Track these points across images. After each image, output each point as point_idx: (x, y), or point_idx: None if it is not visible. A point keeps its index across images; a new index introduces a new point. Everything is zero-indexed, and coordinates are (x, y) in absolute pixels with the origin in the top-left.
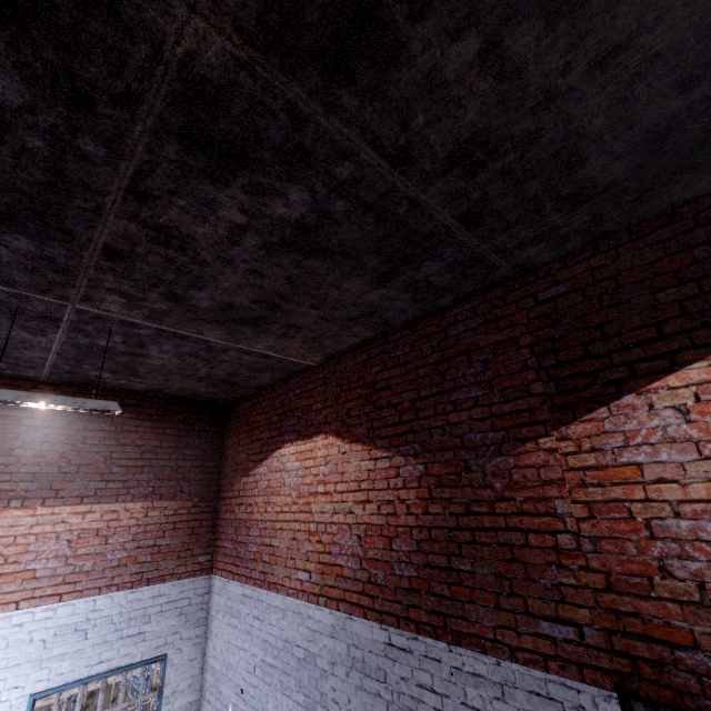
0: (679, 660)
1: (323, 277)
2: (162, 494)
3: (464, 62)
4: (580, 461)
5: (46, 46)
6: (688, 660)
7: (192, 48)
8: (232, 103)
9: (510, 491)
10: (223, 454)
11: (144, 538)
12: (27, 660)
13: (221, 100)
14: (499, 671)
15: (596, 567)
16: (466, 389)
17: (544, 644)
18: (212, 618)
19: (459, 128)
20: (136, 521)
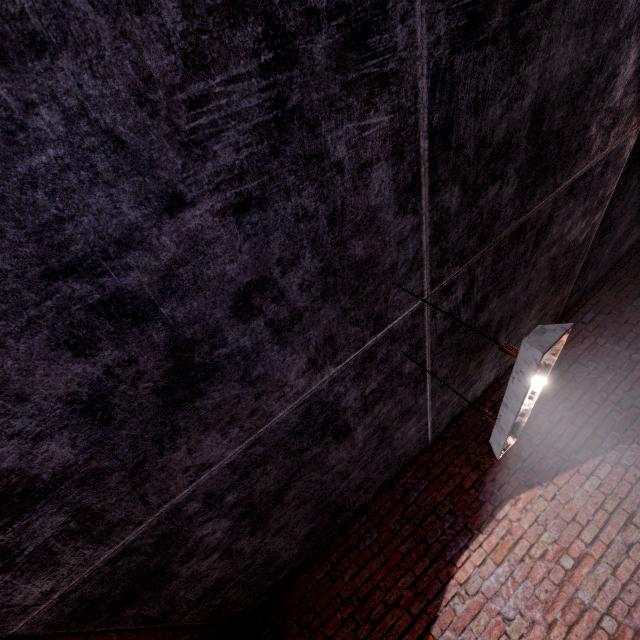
0: None
1: (535, 299)
2: None
3: (632, 187)
4: None
5: (632, 97)
6: None
7: (633, 134)
8: (617, 163)
9: None
10: None
11: None
12: None
13: (618, 159)
14: None
15: None
16: (599, 379)
17: None
18: None
19: (615, 213)
20: None
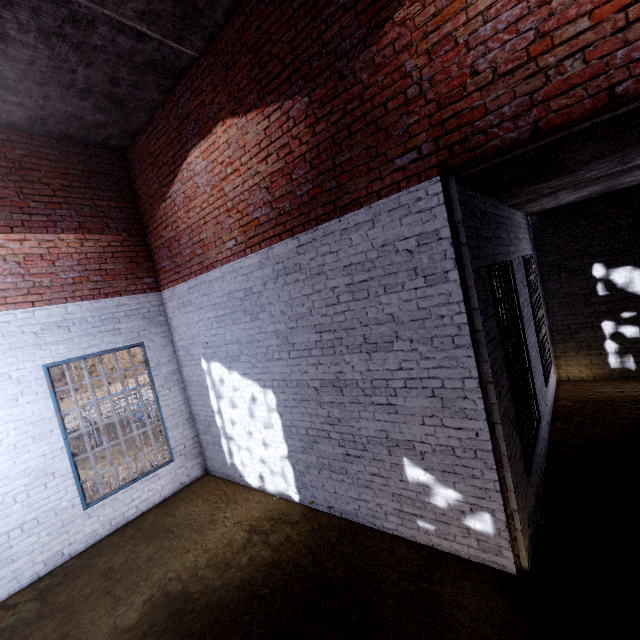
0: (476, 130)
1: None
2: (91, 229)
3: None
4: (424, 17)
5: None
6: (481, 126)
7: None
8: None
9: (374, 77)
10: (137, 197)
11: (89, 263)
12: (27, 345)
13: None
14: (371, 212)
15: (431, 99)
16: (335, 1)
17: (398, 176)
18: (171, 318)
19: None
20: (74, 250)
